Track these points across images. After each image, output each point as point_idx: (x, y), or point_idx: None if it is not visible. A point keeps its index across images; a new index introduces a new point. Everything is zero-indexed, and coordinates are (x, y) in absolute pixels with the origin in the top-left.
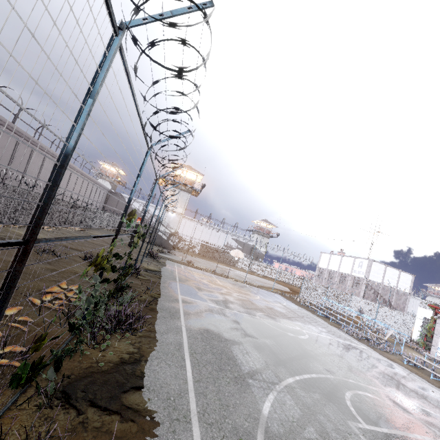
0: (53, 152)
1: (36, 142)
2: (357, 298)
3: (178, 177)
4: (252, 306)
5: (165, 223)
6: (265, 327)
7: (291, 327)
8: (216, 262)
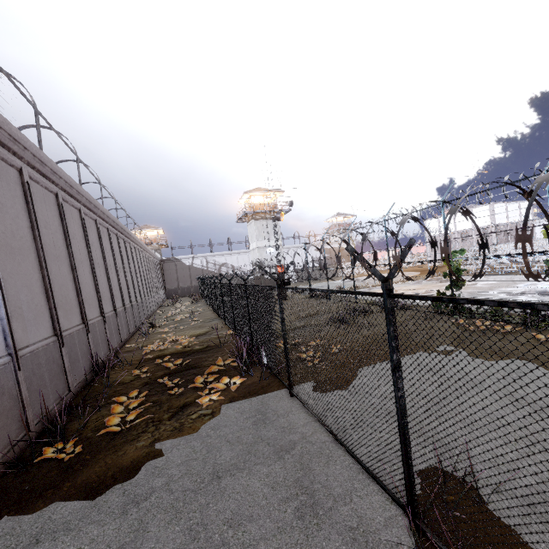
0: (137, 240)
1: (130, 235)
2: (502, 246)
3: (257, 207)
4: (484, 288)
5: (268, 263)
6: (544, 292)
7: (542, 286)
8: (324, 281)
